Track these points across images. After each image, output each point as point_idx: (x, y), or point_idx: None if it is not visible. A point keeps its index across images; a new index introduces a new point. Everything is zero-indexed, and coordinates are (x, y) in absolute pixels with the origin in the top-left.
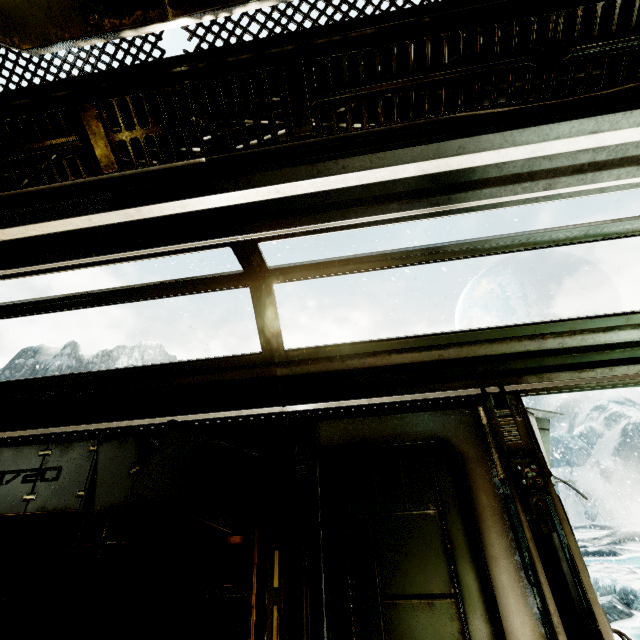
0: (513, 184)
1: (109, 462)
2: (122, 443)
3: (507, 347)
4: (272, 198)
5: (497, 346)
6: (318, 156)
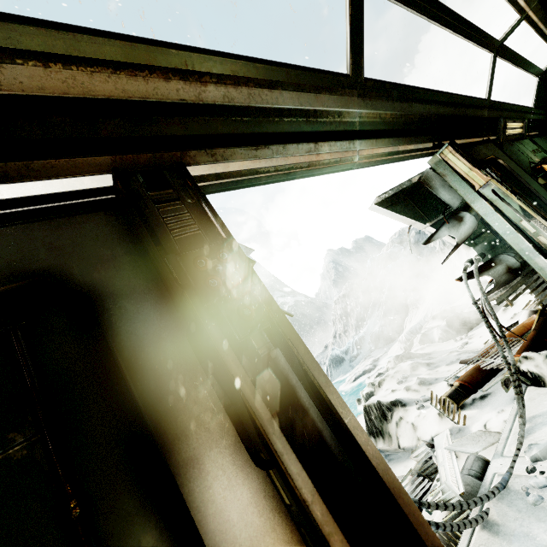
0: None
1: None
2: None
3: (148, 87)
4: None
5: (129, 81)
6: None
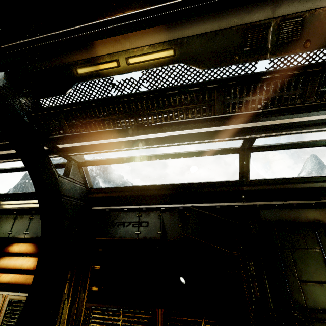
0: None
1: (168, 221)
2: (172, 213)
3: None
4: (279, 123)
5: None
6: (312, 110)
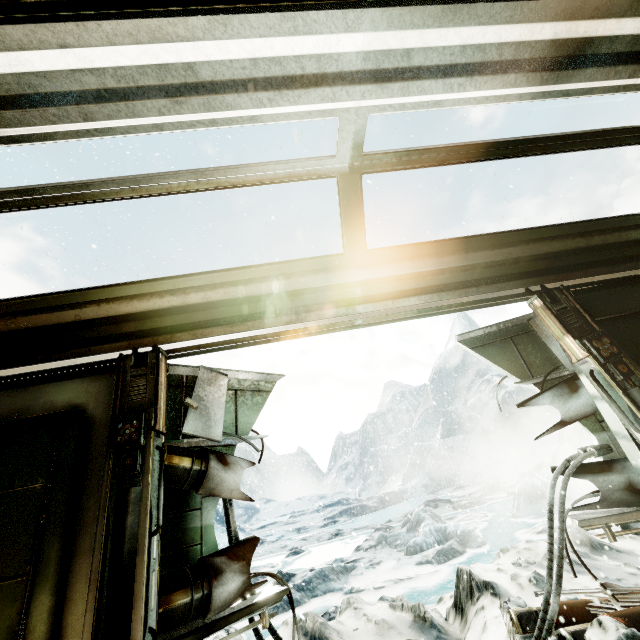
0: (35, 109)
1: None
2: None
3: (150, 303)
4: None
5: (139, 303)
6: None
